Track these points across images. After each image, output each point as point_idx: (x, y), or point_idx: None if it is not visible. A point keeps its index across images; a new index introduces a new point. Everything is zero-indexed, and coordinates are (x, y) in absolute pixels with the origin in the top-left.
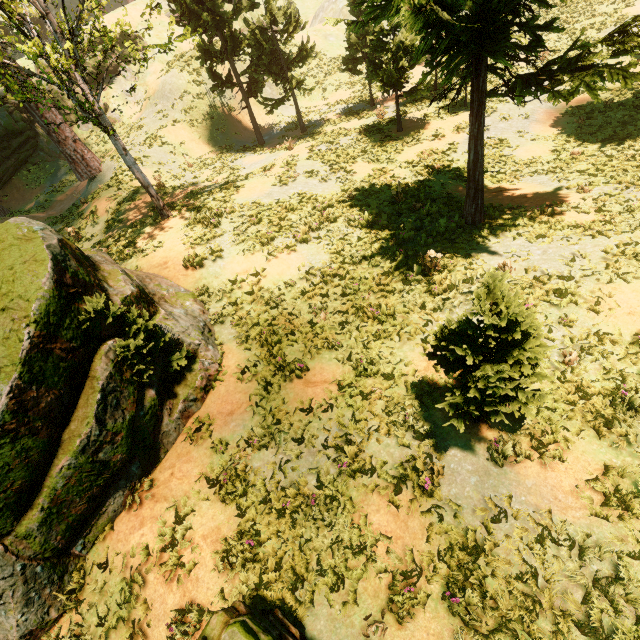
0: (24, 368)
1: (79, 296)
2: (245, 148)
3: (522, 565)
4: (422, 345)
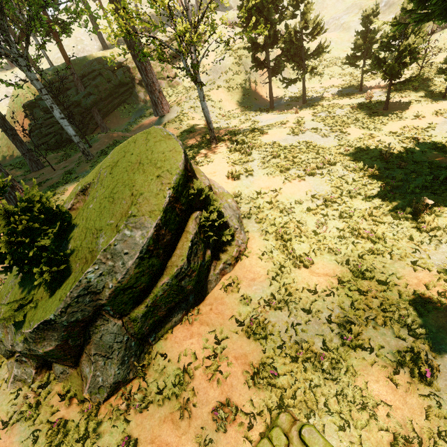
0: (163, 214)
1: (191, 178)
2: (260, 109)
3: None
4: (412, 266)
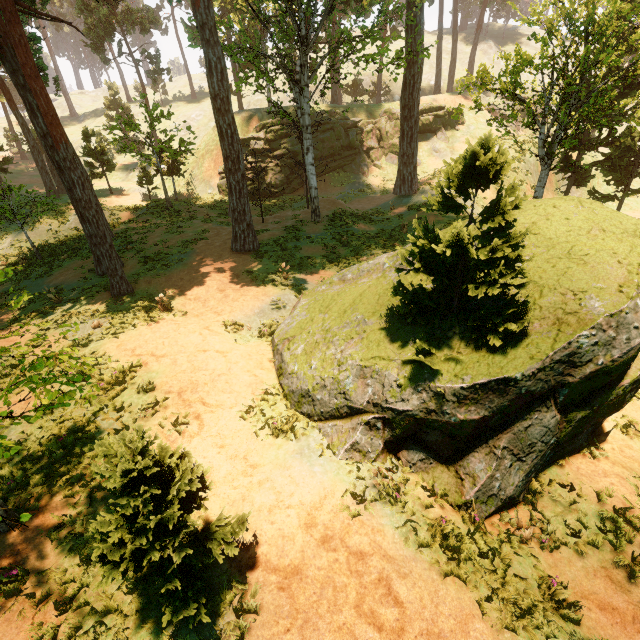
0: None
1: None
2: None
3: None
4: None
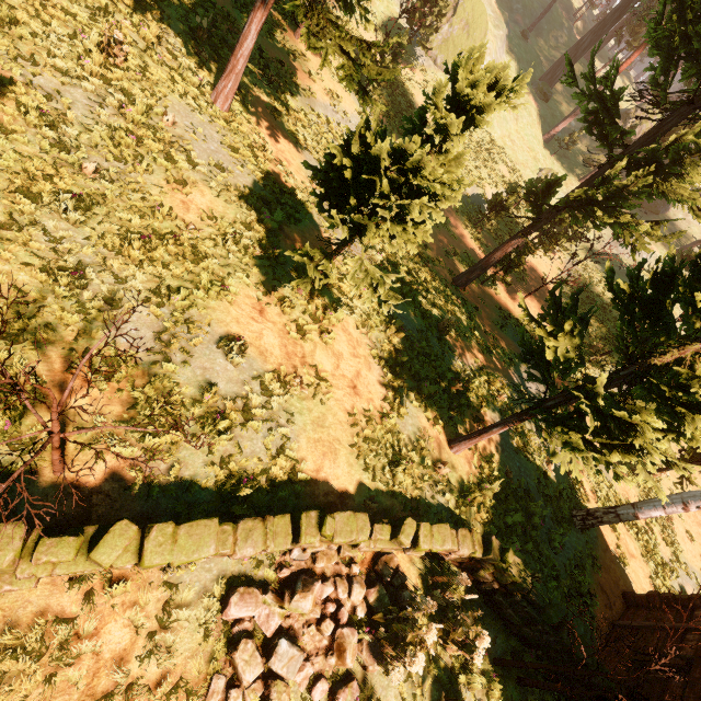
0: None
1: None
2: None
3: None
4: None
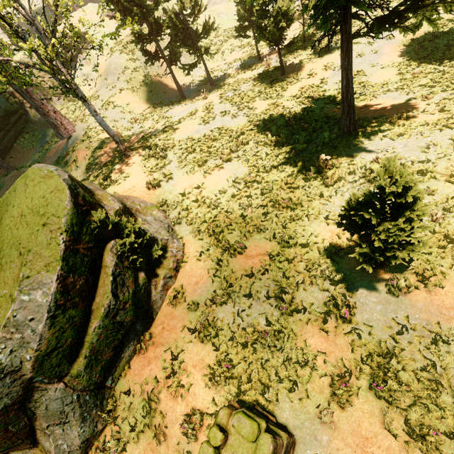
0: (63, 263)
1: (89, 212)
2: (172, 102)
3: (424, 360)
4: (325, 221)
